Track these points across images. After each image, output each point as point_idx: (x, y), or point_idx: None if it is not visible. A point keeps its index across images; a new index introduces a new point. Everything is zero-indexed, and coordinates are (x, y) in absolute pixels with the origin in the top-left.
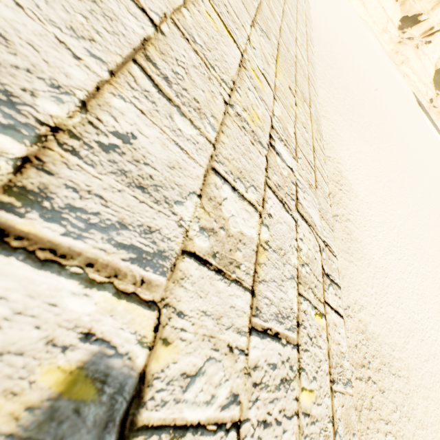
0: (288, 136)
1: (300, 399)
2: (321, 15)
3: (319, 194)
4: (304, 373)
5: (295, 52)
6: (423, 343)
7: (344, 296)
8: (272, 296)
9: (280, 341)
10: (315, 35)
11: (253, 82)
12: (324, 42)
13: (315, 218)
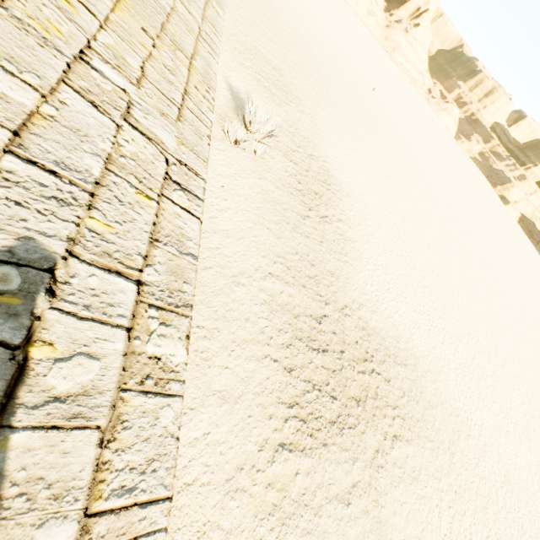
0: (125, 65)
1: (85, 220)
2: None
3: (184, 127)
4: (100, 213)
5: (172, 4)
6: (430, 332)
7: (340, 297)
8: (52, 150)
9: (60, 178)
10: (285, 18)
11: (56, 3)
12: (297, 27)
13: (165, 139)
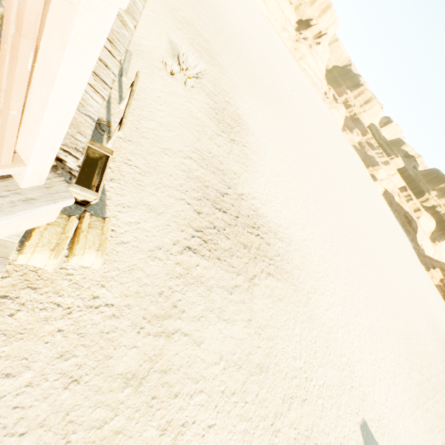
0: None
1: None
2: None
3: None
4: None
5: None
6: (303, 231)
7: (239, 188)
8: None
9: None
10: (217, 12)
11: None
12: (226, 21)
13: None
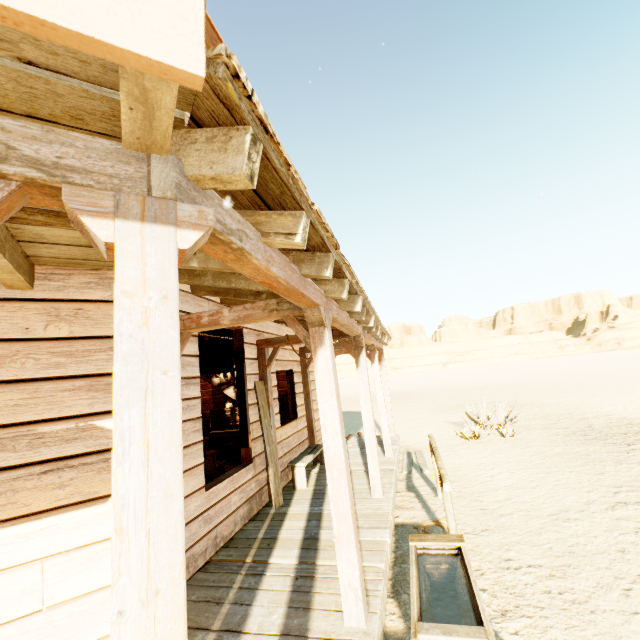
0: None
1: None
2: (477, 379)
3: None
4: None
5: None
6: None
7: None
8: None
9: None
10: (480, 386)
11: None
12: (495, 384)
13: None
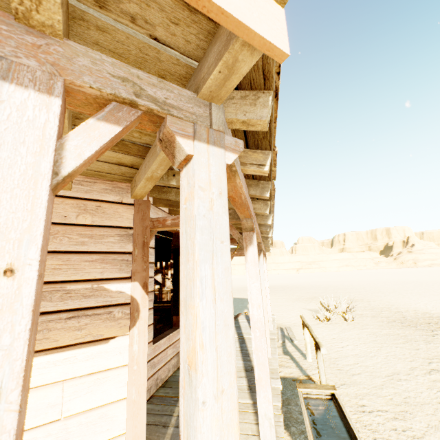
0: None
1: None
2: (321, 281)
3: None
4: None
5: None
6: None
7: None
8: None
9: None
10: (324, 286)
11: None
12: (334, 285)
13: None
